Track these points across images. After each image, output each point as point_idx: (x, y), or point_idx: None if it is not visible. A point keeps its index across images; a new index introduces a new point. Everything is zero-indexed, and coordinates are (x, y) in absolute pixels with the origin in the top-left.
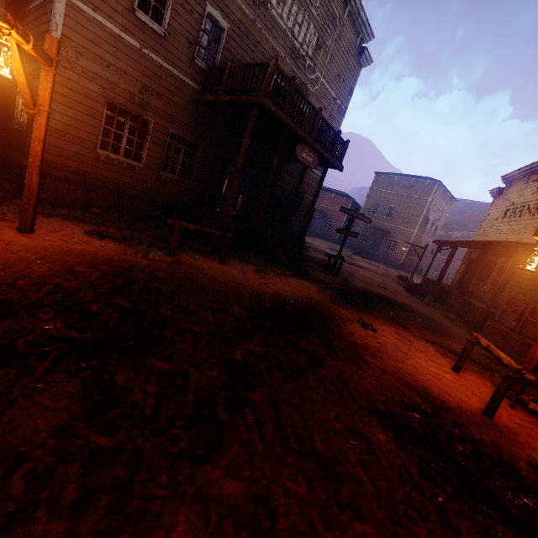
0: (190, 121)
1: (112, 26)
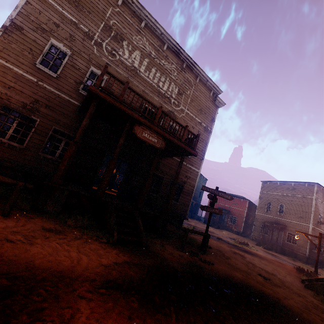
0: (72, 123)
1: (18, 70)
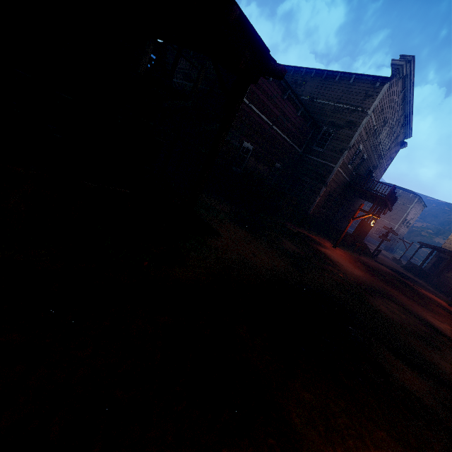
0: (341, 192)
1: (341, 171)
